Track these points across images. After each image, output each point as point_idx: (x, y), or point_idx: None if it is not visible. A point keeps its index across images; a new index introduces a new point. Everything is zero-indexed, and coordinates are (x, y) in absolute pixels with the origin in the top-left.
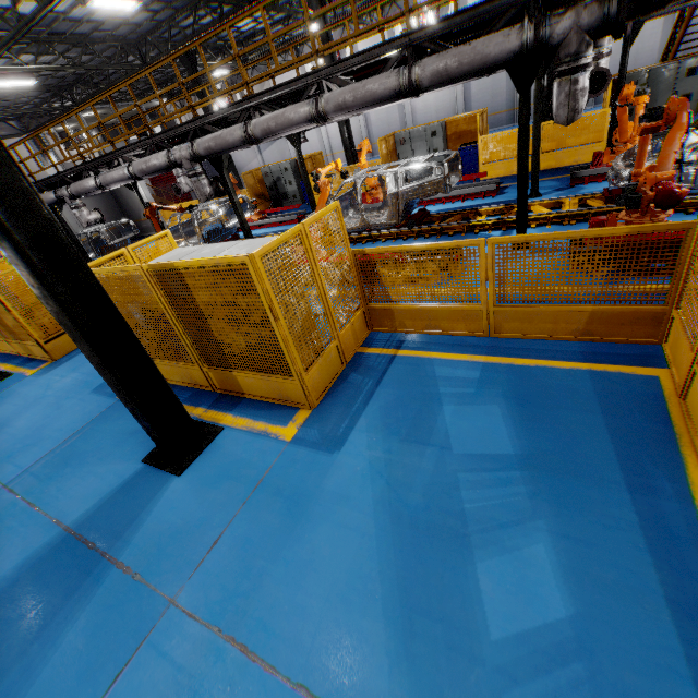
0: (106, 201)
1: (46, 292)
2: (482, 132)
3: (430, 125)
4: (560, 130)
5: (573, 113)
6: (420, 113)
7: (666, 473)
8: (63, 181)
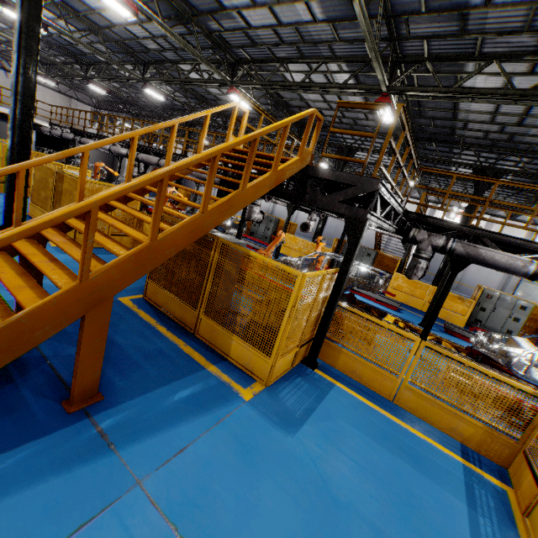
0: (107, 157)
1: (12, 149)
2: (288, 231)
3: (271, 216)
4: (312, 247)
5: (249, 217)
6: (300, 219)
7: (138, 293)
8: (83, 135)
